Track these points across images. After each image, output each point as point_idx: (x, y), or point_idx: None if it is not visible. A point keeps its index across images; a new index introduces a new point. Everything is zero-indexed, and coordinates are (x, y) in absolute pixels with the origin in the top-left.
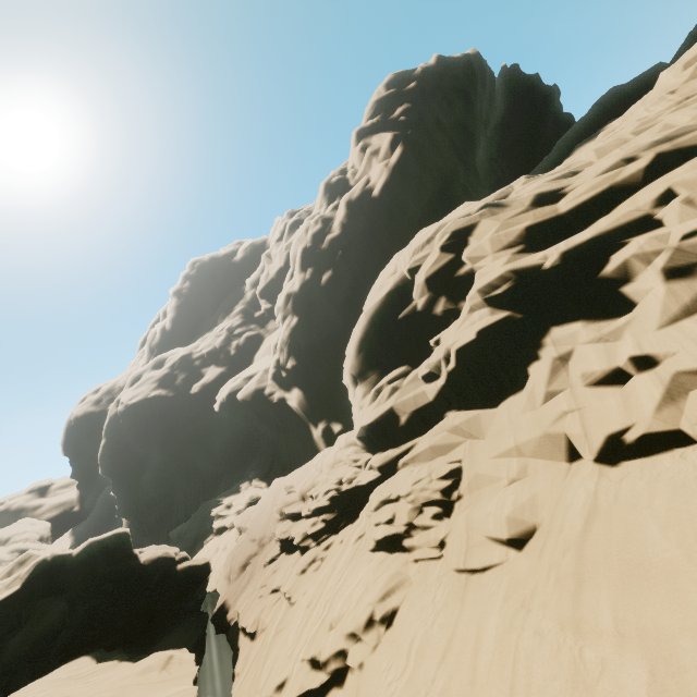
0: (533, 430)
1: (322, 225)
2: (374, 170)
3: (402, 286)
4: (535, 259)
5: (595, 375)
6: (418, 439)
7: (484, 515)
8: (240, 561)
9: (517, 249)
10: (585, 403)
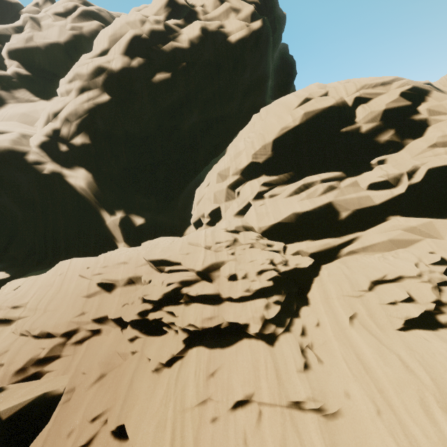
0: None
1: (165, 29)
2: (231, 21)
3: (342, 108)
4: None
5: None
6: (361, 233)
7: None
8: (18, 372)
9: None
10: None
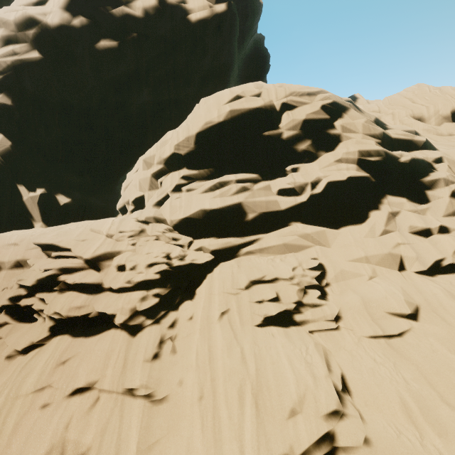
0: (380, 249)
1: None
2: None
3: (270, 111)
4: (395, 153)
5: (417, 228)
6: (263, 235)
7: (384, 298)
8: None
9: (378, 141)
10: (413, 241)
